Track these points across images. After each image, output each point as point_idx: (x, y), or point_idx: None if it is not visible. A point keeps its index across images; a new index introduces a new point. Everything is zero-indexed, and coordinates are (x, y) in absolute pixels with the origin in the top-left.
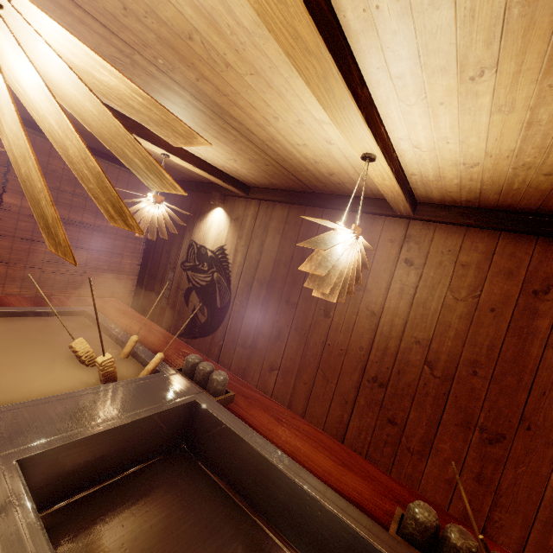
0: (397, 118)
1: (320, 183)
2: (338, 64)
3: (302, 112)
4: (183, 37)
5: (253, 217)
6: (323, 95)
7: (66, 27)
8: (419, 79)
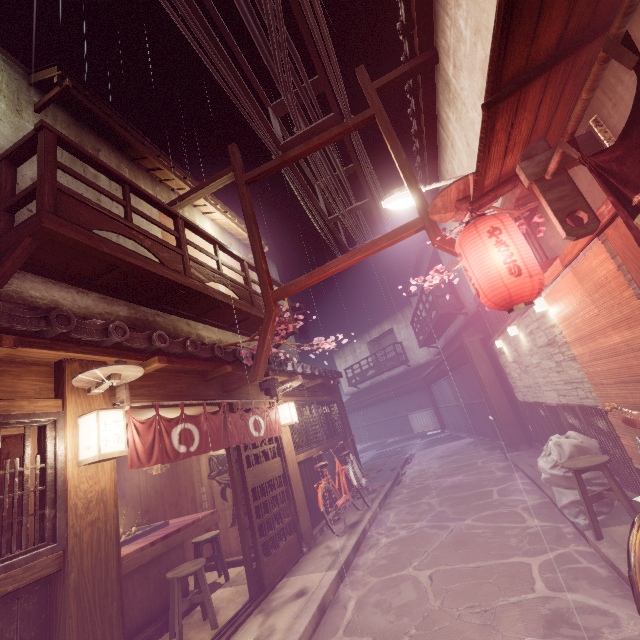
0: None
1: None
2: None
3: None
4: None
5: None
6: None
7: None
8: None
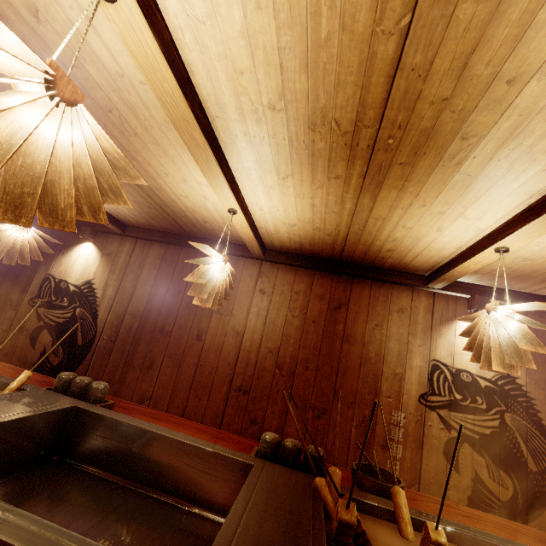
0: (249, 191)
1: (196, 228)
2: (215, 155)
3: (188, 175)
4: (104, 109)
5: (129, 253)
6: (205, 169)
7: None
8: (259, 173)
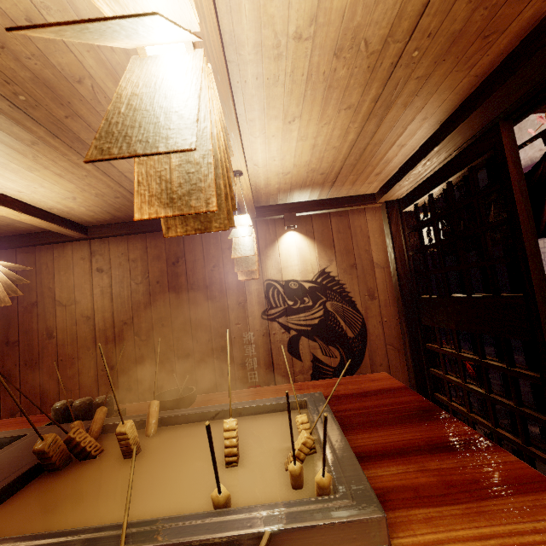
0: None
1: None
2: None
3: None
4: None
5: None
6: None
7: None
8: None
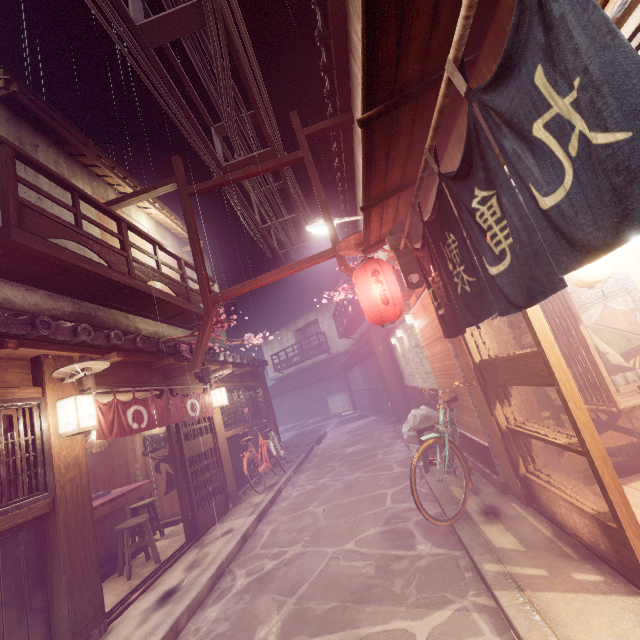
0: None
1: None
2: None
3: None
4: None
5: None
6: None
7: None
8: None
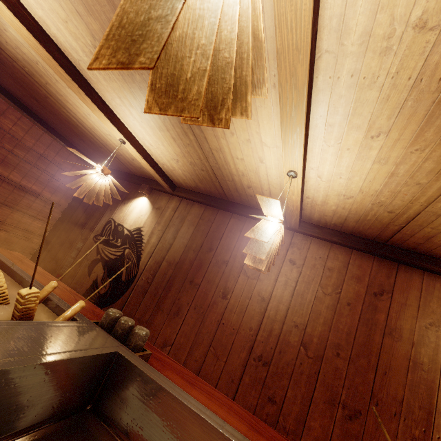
0: (317, 153)
1: (237, 193)
2: (307, 101)
3: (254, 134)
4: None
5: (174, 209)
6: (287, 120)
7: (105, 20)
8: (342, 130)
